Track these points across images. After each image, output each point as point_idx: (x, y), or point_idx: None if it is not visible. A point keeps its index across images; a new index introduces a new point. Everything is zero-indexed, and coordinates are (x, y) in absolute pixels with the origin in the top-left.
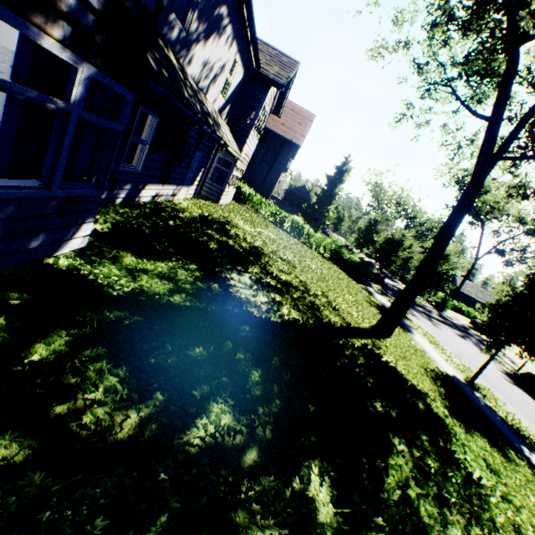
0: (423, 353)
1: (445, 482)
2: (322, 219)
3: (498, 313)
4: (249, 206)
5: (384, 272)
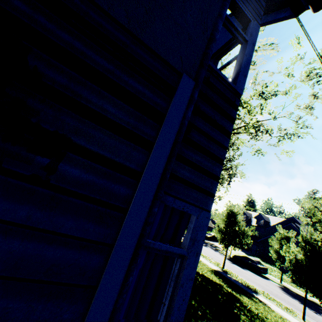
0: (202, 262)
1: (255, 319)
2: None
3: (222, 232)
4: None
5: None
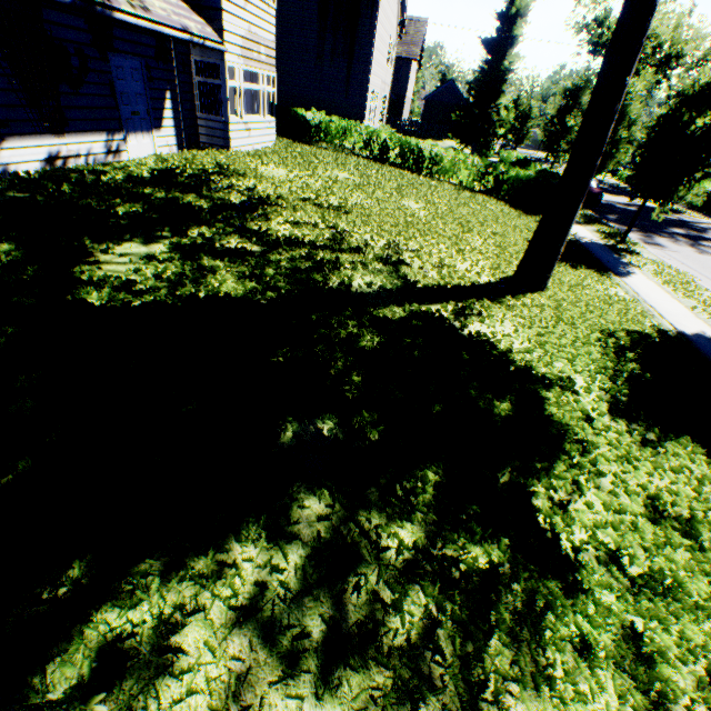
0: (630, 305)
1: (404, 582)
2: (488, 129)
3: None
4: (327, 143)
5: (621, 186)
